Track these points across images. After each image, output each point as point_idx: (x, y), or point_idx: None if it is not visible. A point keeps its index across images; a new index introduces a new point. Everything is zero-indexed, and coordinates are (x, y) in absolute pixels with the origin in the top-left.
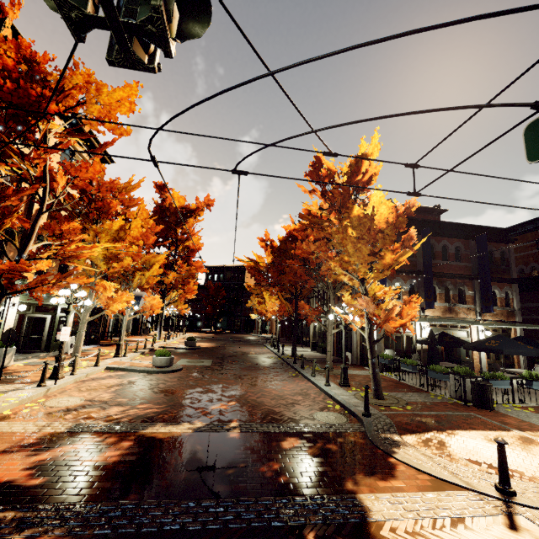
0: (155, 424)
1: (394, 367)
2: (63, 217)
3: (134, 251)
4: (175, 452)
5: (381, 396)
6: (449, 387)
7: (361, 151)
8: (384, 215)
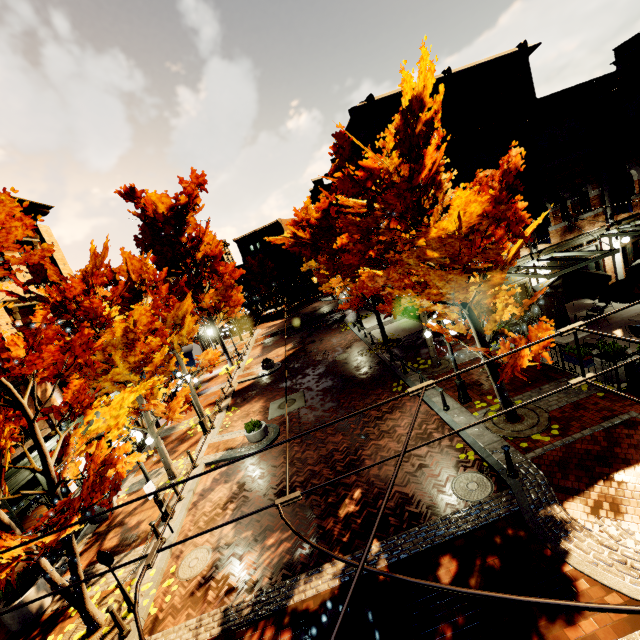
0: (297, 579)
1: None
2: None
3: (157, 343)
4: (338, 639)
5: (516, 418)
6: (594, 371)
7: (405, 91)
8: (476, 213)
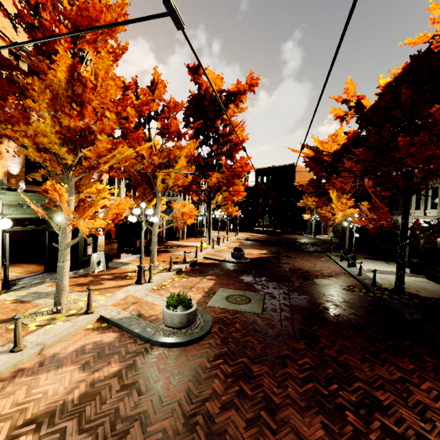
0: None
1: None
2: (6, 80)
3: (111, 124)
4: None
5: None
6: None
7: None
8: None
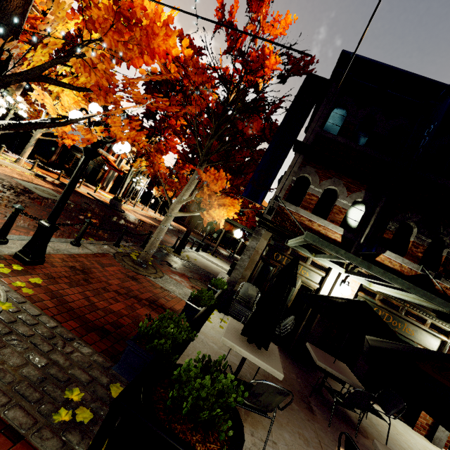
0: None
1: (232, 313)
2: None
3: None
4: None
5: None
6: None
7: None
8: None
